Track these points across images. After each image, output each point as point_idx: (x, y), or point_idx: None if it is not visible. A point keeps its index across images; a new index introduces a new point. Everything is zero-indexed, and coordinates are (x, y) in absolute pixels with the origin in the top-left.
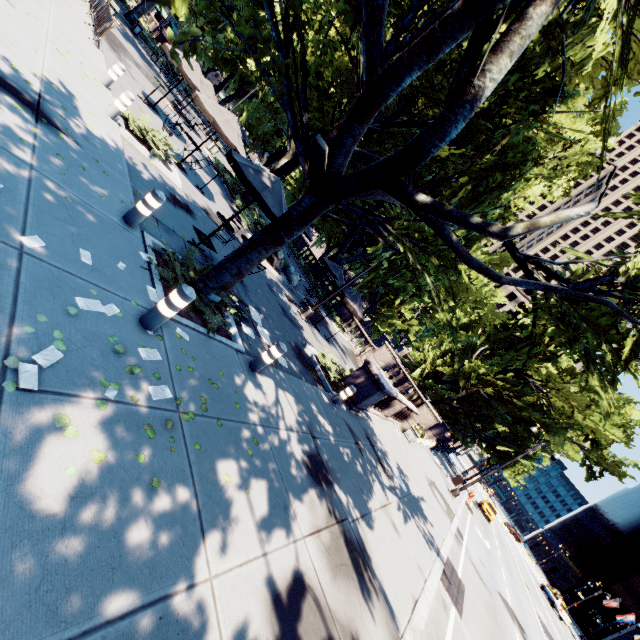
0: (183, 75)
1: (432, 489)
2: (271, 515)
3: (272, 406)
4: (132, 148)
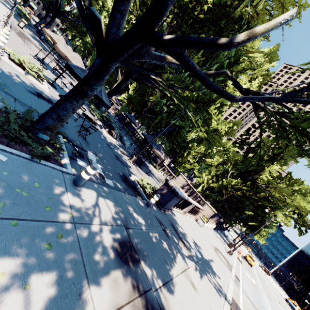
0: (54, 42)
1: (217, 252)
2: (57, 307)
3: (89, 208)
4: (11, 67)
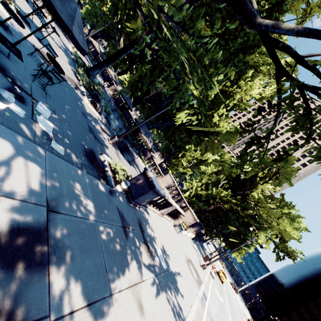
0: None
1: (189, 265)
2: None
3: None
4: None
